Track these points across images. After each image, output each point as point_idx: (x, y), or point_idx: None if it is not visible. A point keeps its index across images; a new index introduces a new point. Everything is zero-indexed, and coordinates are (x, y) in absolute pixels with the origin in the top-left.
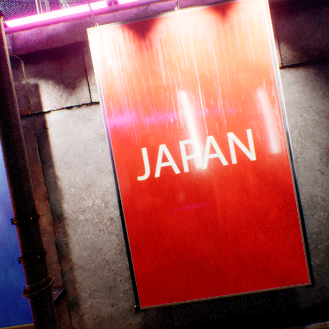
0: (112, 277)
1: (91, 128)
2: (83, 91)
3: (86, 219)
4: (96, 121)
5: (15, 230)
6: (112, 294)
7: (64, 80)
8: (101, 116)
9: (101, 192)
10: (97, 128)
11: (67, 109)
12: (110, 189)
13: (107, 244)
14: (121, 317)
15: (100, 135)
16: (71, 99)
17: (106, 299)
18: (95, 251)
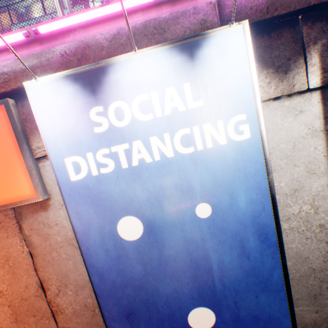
0: (317, 285)
1: (302, 122)
2: (297, 75)
3: (289, 227)
4: (309, 112)
5: (268, 253)
6: (316, 302)
7: (273, 61)
8: (315, 106)
9: (309, 196)
10: (309, 121)
11: (273, 100)
12: (321, 193)
13: (313, 252)
14: (324, 322)
15: (312, 130)
16: (281, 86)
17: (308, 306)
18: (299, 260)
